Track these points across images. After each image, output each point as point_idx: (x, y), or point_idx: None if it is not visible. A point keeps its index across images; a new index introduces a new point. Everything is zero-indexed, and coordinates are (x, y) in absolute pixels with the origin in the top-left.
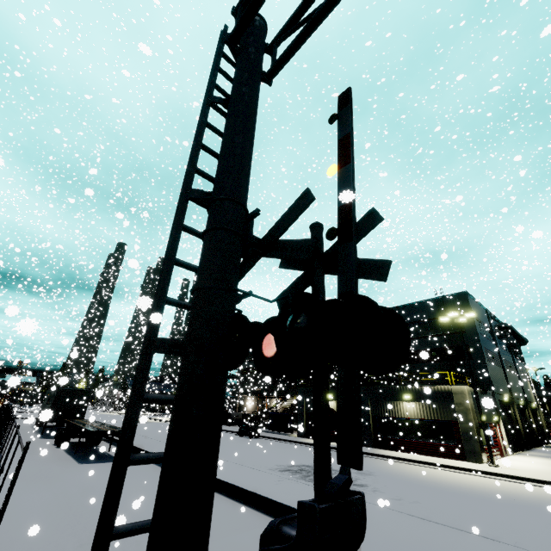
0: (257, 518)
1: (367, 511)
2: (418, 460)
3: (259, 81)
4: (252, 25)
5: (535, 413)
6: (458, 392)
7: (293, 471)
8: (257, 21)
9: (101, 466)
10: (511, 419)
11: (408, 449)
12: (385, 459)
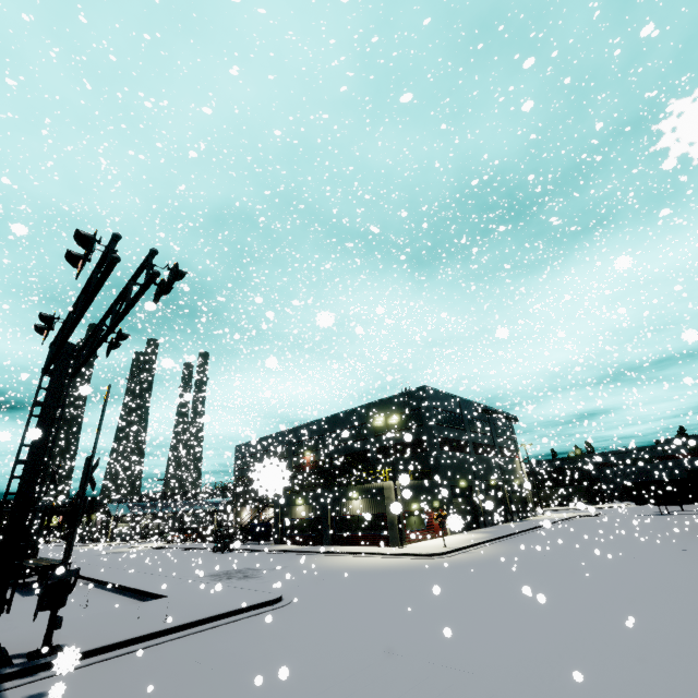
0: None
1: (214, 590)
2: (345, 551)
3: (60, 390)
4: (61, 352)
5: (522, 489)
6: (387, 487)
7: (216, 575)
8: (65, 347)
9: None
10: (472, 501)
11: (354, 543)
12: (323, 554)
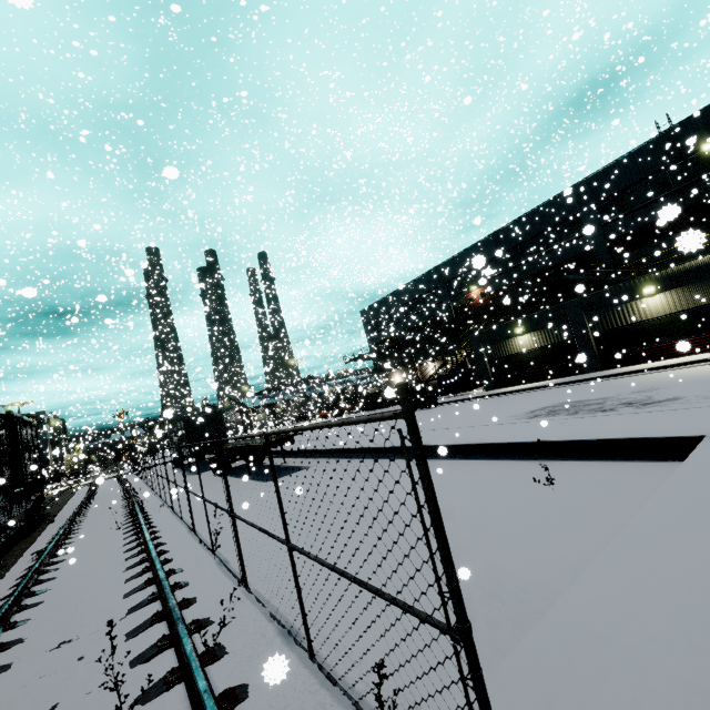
0: (593, 468)
1: None
2: (695, 360)
3: None
4: None
5: None
6: None
7: (544, 415)
8: None
9: (292, 477)
10: None
11: (659, 357)
12: (639, 374)
